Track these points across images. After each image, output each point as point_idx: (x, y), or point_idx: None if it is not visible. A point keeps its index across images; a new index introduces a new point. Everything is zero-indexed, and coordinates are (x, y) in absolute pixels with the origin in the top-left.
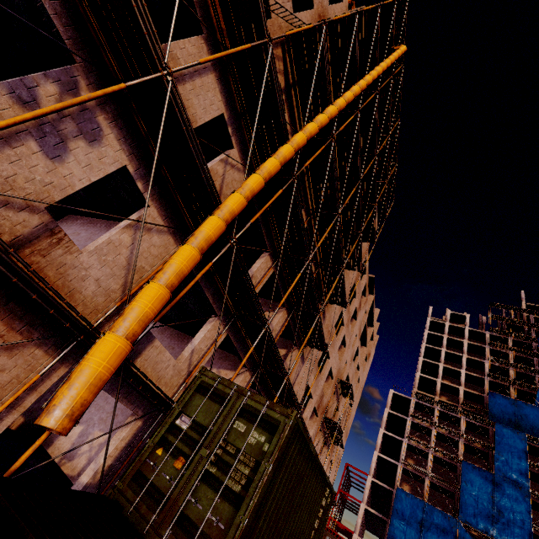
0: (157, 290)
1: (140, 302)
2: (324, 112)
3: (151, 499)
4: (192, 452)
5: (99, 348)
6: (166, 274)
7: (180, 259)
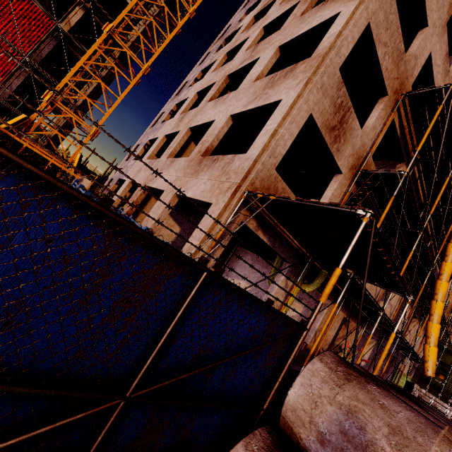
0: (437, 326)
1: (434, 332)
2: None
3: (434, 387)
4: (446, 374)
5: (431, 351)
6: (437, 318)
7: (439, 310)
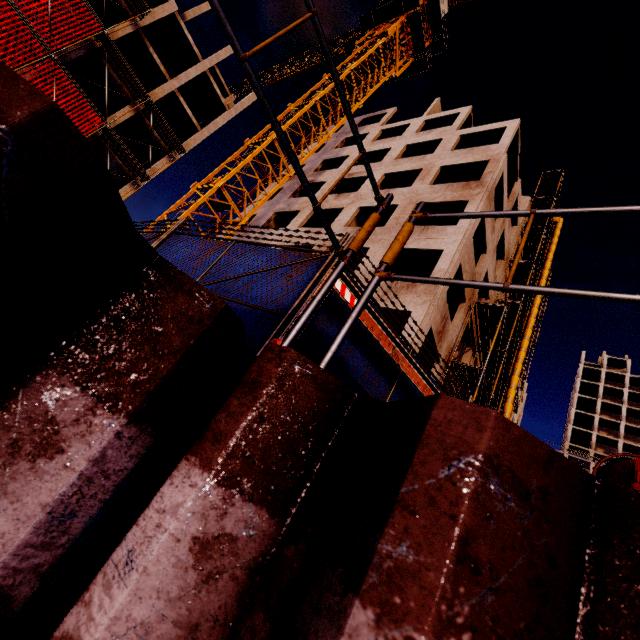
0: None
1: None
2: (522, 349)
3: None
4: None
5: None
6: None
7: None
